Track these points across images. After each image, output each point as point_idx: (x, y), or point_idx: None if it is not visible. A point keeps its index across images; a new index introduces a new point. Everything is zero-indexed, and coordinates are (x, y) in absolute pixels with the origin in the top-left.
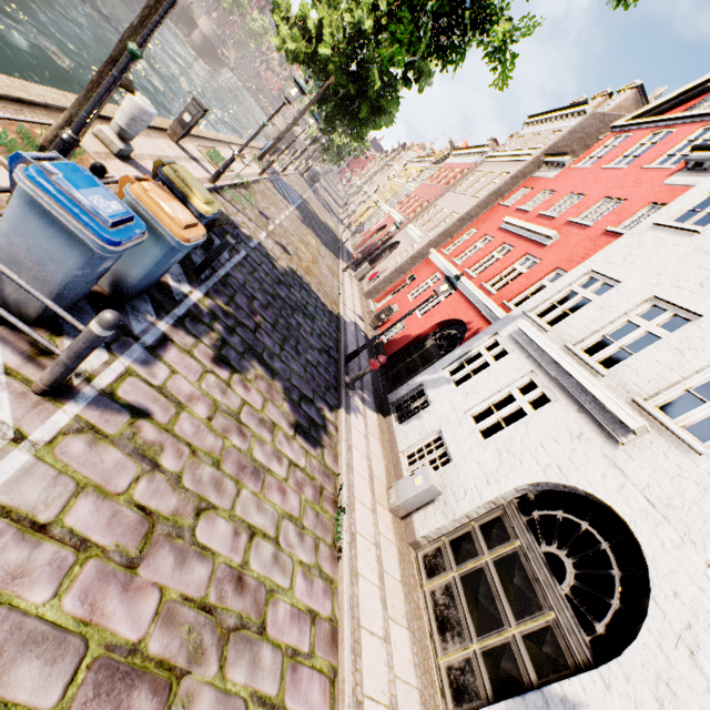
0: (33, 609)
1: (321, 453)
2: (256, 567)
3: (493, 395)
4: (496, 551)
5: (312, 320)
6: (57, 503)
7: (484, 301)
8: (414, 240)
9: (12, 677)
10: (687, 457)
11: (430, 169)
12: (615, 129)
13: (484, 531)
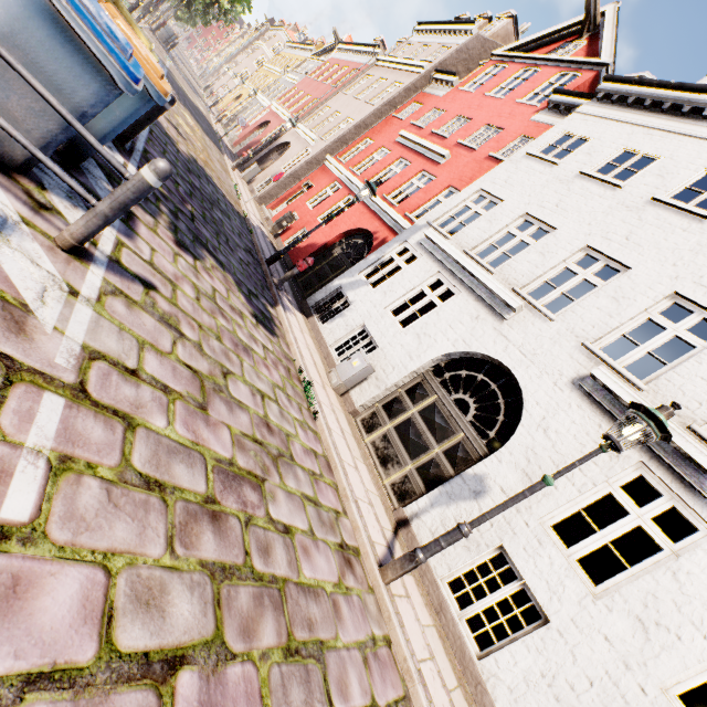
0: (161, 431)
1: (278, 341)
2: (274, 419)
3: (408, 293)
4: (420, 405)
5: (228, 218)
6: (132, 354)
7: (389, 212)
8: (307, 143)
9: (173, 473)
10: (545, 324)
11: (313, 61)
12: (494, 57)
13: (409, 394)
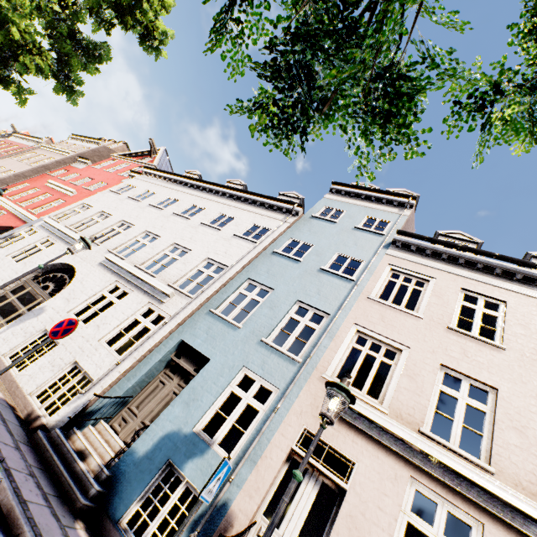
0: None
1: None
2: None
3: (26, 247)
4: (19, 294)
5: None
6: None
7: (28, 215)
8: None
9: None
10: (96, 247)
11: None
12: (113, 157)
13: (13, 291)
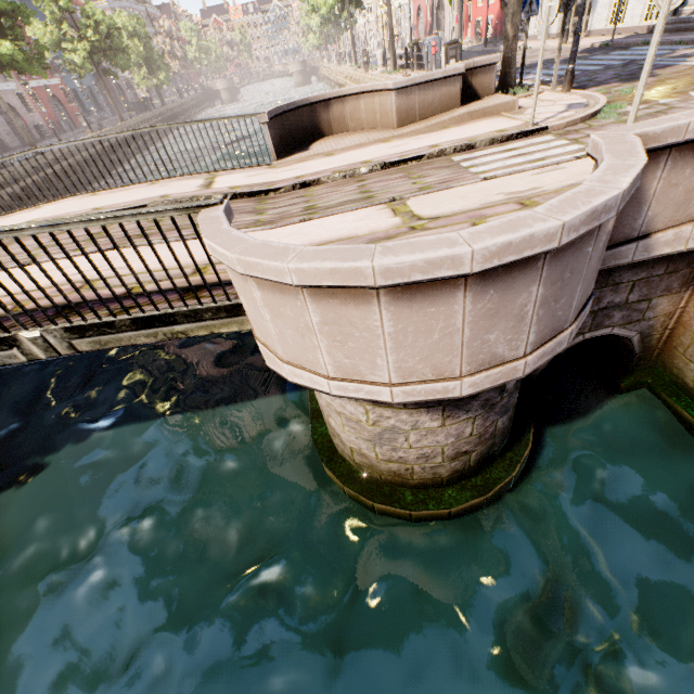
0: None
1: None
2: None
3: None
4: None
5: None
6: None
7: None
8: None
9: None
10: None
11: None
12: None
13: None
